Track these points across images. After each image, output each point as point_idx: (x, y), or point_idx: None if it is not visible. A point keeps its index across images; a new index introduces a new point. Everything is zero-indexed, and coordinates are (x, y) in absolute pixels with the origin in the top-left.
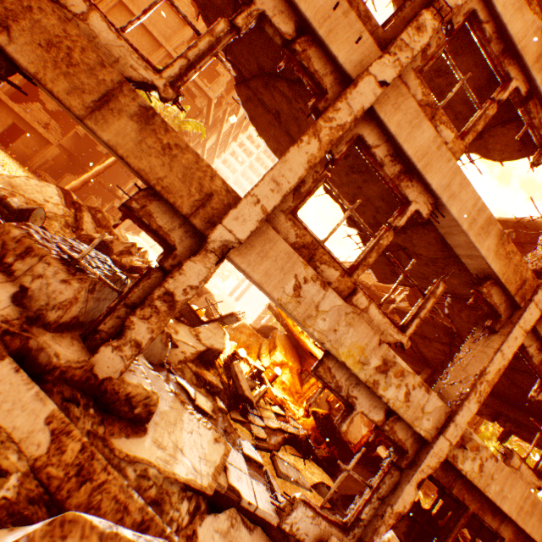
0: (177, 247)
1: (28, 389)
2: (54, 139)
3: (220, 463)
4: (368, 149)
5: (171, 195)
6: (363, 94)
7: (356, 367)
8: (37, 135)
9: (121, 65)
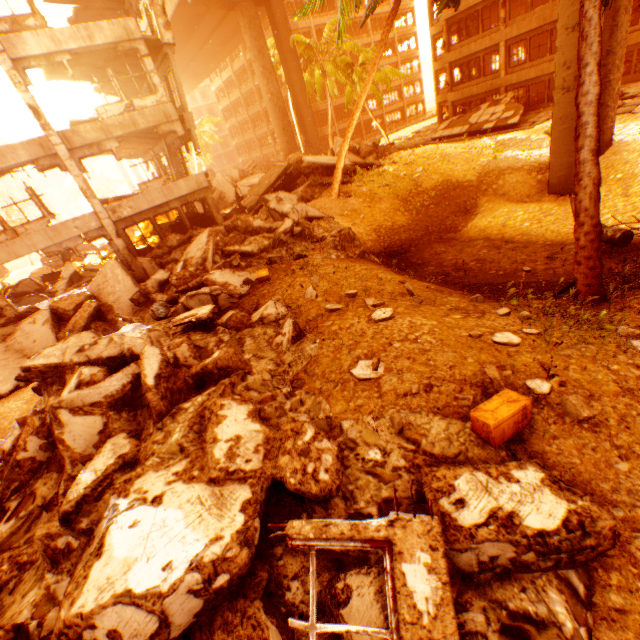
0: None
1: (6, 329)
2: None
3: None
4: None
5: None
6: None
7: (52, 243)
8: None
9: None
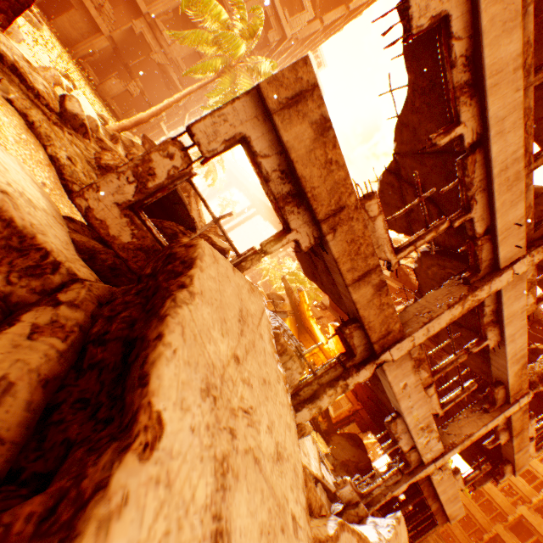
0: (356, 355)
1: None
2: (106, 28)
3: (318, 459)
4: (482, 306)
5: (370, 331)
6: (501, 281)
7: (411, 426)
8: (87, 15)
9: (379, 249)
